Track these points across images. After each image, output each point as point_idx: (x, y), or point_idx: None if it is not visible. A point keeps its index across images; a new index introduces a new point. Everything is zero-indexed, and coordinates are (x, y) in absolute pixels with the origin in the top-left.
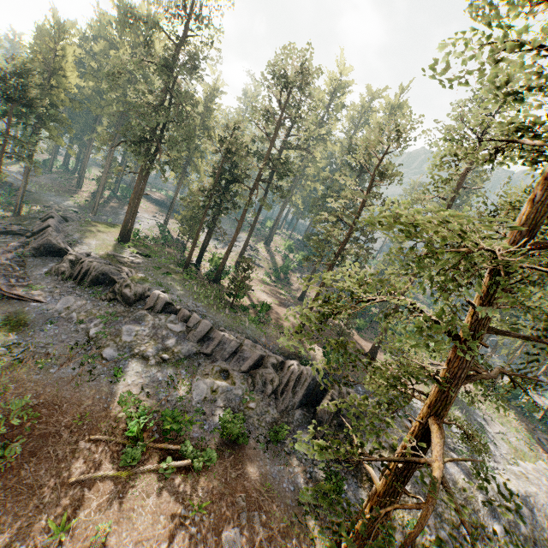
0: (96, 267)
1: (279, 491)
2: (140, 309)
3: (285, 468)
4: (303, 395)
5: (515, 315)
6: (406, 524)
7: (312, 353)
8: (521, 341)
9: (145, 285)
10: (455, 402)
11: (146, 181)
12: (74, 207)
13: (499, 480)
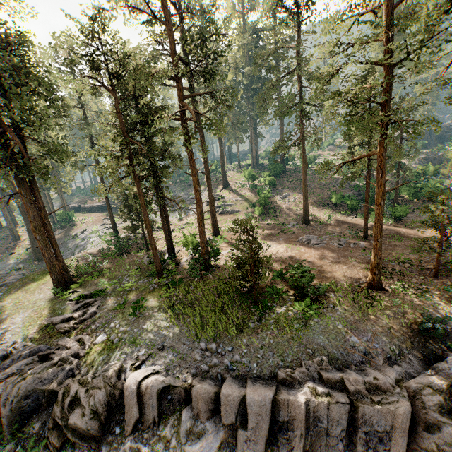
0: (2, 397)
1: None
2: (120, 437)
3: None
4: None
5: None
6: None
7: (428, 307)
8: None
9: (110, 364)
10: None
11: (38, 194)
12: (17, 264)
13: None
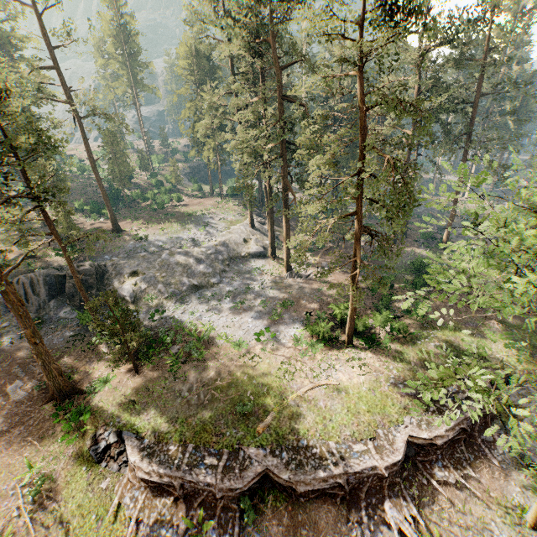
0: None
1: (50, 347)
2: None
3: (54, 335)
4: (47, 290)
5: (212, 135)
6: (149, 302)
7: (51, 260)
8: (214, 153)
9: None
10: (189, 220)
11: None
12: None
13: (209, 244)
